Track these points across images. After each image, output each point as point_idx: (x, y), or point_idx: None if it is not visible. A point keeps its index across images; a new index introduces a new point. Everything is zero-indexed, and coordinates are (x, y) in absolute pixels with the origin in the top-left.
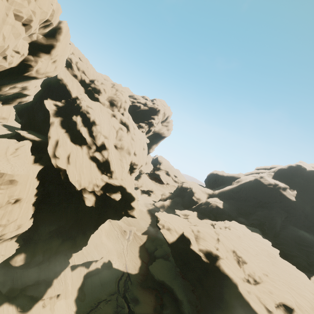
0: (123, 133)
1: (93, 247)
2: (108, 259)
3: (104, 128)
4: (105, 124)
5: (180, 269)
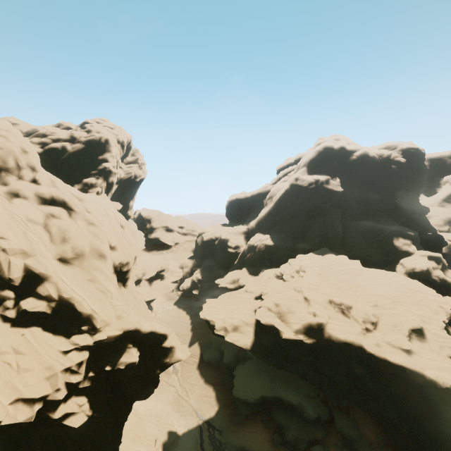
0: (63, 222)
1: (131, 440)
2: (166, 433)
3: (7, 238)
4: (4, 227)
5: (275, 366)
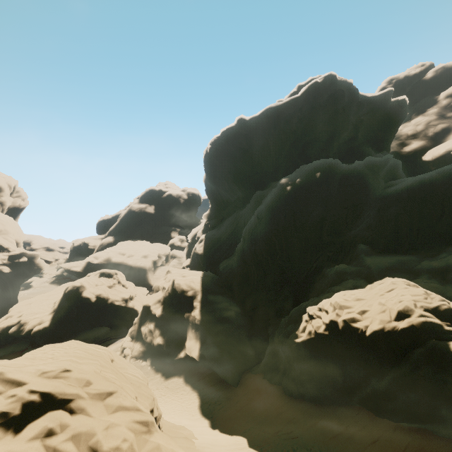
0: None
1: None
2: None
3: None
4: None
5: None
